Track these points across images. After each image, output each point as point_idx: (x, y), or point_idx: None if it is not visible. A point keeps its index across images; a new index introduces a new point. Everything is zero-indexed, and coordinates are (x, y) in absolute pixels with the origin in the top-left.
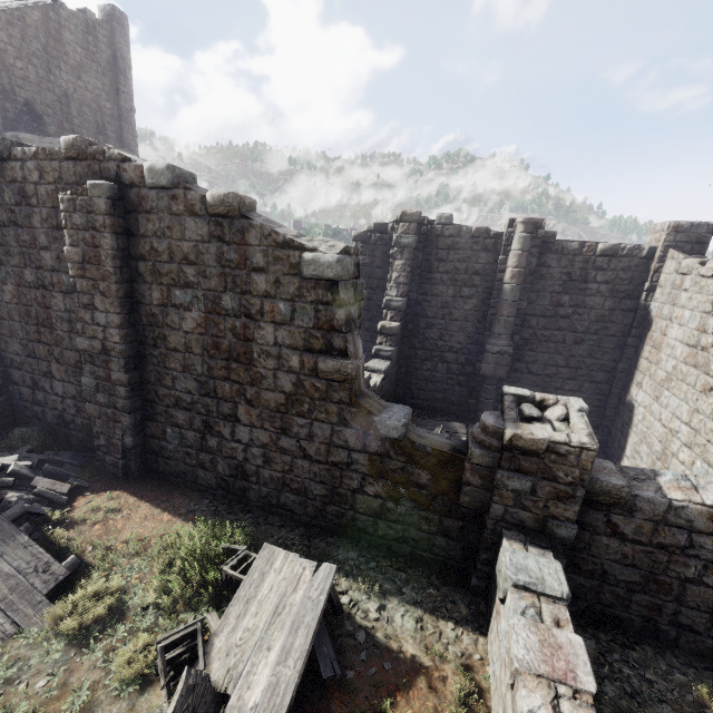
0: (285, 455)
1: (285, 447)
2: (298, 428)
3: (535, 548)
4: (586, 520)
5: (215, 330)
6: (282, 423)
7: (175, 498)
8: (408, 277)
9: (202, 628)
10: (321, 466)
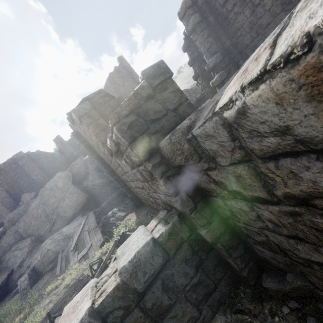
0: (139, 189)
1: (136, 186)
2: (130, 177)
3: (160, 225)
4: (204, 186)
5: (103, 155)
6: (129, 177)
7: (142, 212)
8: (208, 42)
9: (100, 261)
10: (143, 190)
